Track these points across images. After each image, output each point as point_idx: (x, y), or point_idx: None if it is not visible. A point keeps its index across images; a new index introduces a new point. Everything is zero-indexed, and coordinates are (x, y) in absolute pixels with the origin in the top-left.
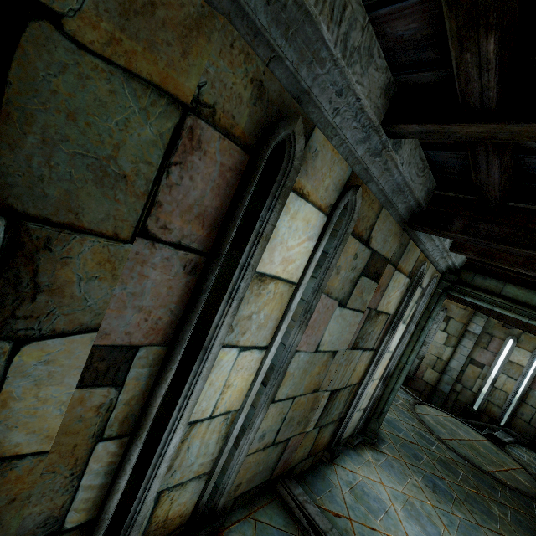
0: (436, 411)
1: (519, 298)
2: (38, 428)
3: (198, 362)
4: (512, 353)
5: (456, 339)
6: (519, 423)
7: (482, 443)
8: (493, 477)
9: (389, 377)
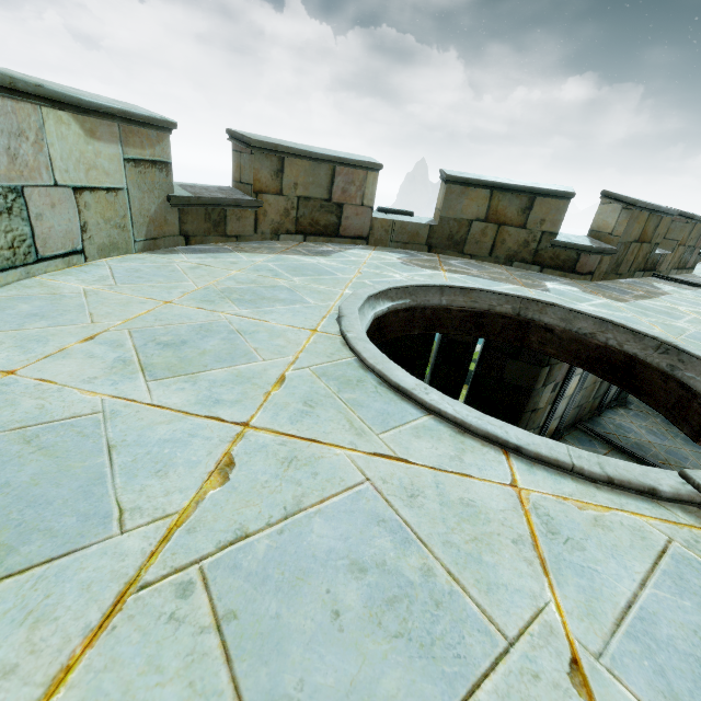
0: None
1: None
2: (543, 402)
3: (566, 382)
4: None
5: None
6: None
7: None
8: None
9: None
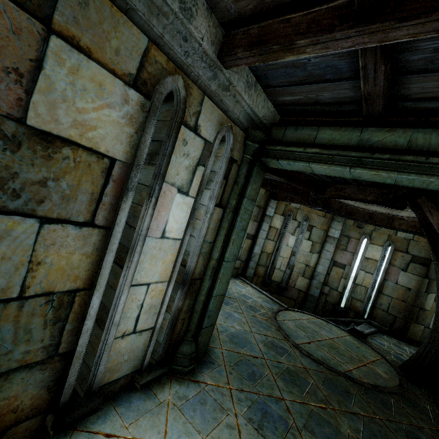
0: (302, 315)
1: (336, 142)
2: None
3: None
4: (367, 250)
5: (320, 245)
6: (379, 313)
7: (344, 339)
8: (349, 378)
9: (199, 280)
